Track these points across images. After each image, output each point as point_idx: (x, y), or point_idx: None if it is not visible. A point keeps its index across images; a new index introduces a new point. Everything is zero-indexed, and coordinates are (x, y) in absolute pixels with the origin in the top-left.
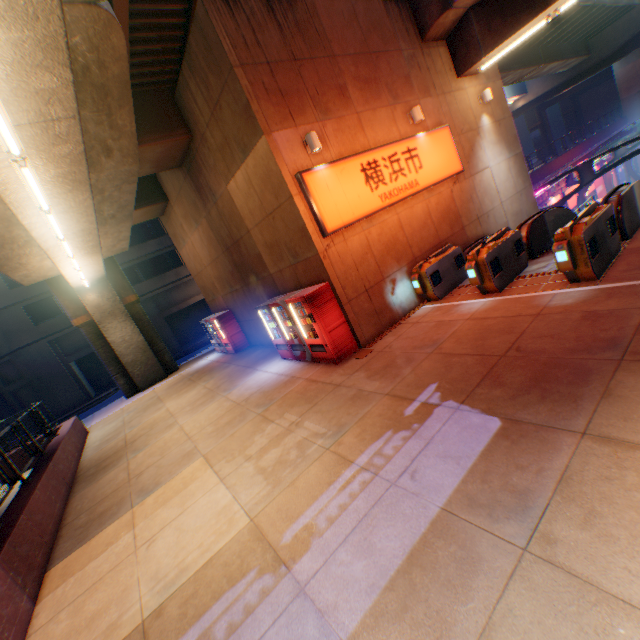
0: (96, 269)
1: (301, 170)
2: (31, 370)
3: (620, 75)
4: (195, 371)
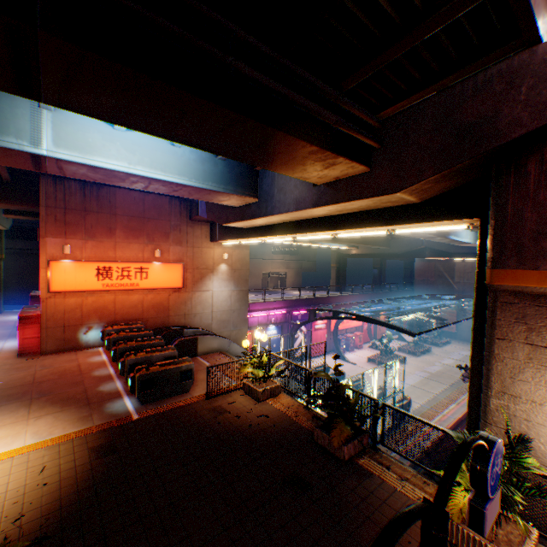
0: None
1: (57, 258)
2: None
3: (417, 265)
4: None
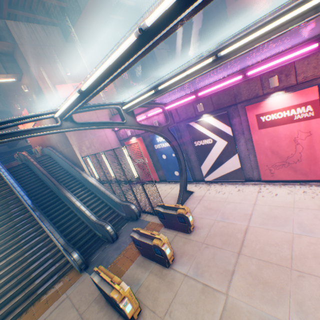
0: None
1: None
2: None
3: None
4: None
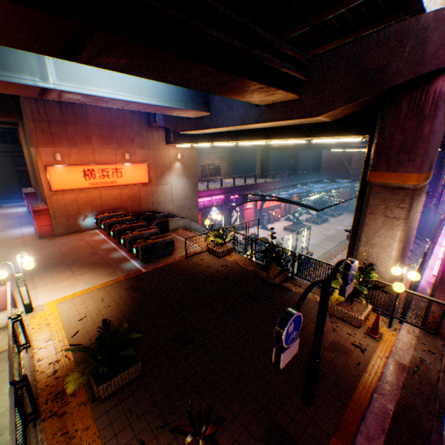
0: None
1: (51, 164)
2: None
3: (324, 155)
4: (4, 214)
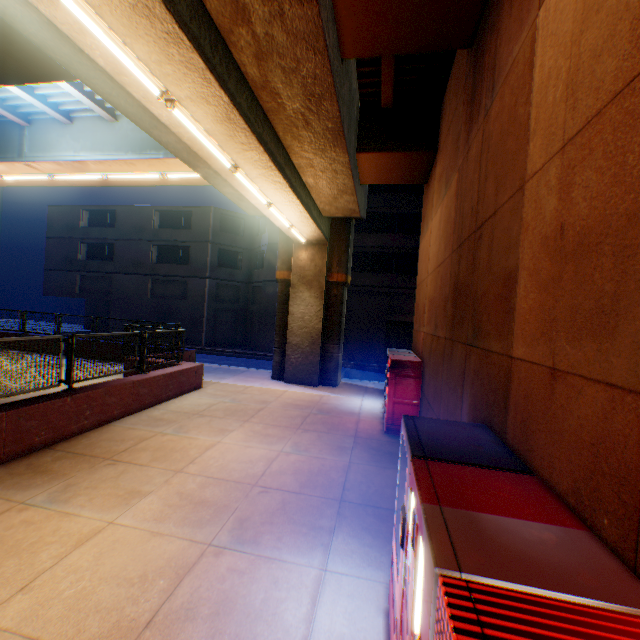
0: (301, 219)
1: None
2: (266, 302)
3: None
4: (328, 407)
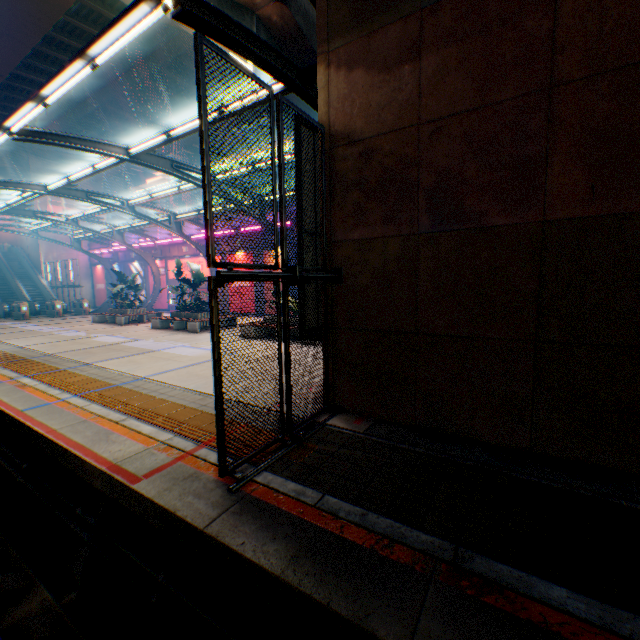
0: None
1: None
2: None
3: None
4: None
